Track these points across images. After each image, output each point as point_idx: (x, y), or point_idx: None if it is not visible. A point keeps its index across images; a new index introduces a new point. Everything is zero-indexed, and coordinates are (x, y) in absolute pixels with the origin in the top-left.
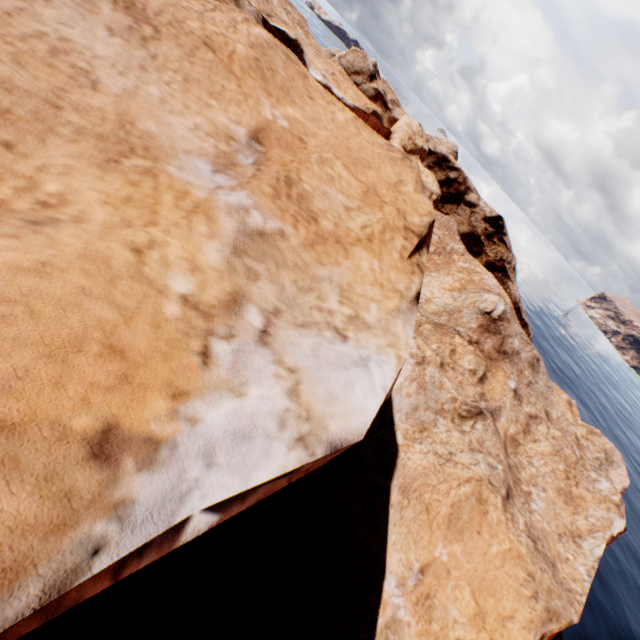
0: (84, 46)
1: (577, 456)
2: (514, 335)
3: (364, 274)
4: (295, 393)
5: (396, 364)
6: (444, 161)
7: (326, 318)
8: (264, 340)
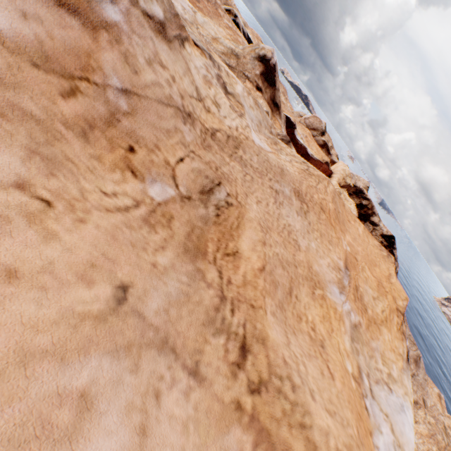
0: (293, 226)
1: (445, 442)
2: (406, 337)
3: (386, 343)
4: (392, 430)
5: (411, 407)
6: (360, 192)
7: (380, 375)
8: (372, 395)
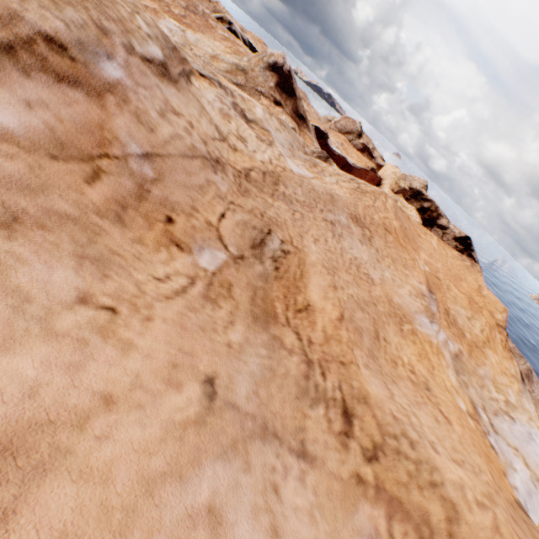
0: (360, 258)
1: None
2: None
3: (495, 367)
4: (526, 464)
5: None
6: (418, 194)
7: (497, 404)
8: (494, 430)
